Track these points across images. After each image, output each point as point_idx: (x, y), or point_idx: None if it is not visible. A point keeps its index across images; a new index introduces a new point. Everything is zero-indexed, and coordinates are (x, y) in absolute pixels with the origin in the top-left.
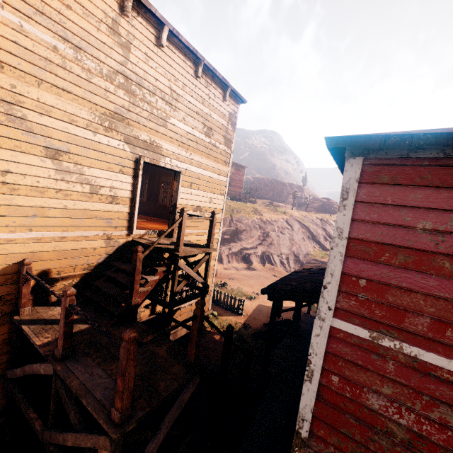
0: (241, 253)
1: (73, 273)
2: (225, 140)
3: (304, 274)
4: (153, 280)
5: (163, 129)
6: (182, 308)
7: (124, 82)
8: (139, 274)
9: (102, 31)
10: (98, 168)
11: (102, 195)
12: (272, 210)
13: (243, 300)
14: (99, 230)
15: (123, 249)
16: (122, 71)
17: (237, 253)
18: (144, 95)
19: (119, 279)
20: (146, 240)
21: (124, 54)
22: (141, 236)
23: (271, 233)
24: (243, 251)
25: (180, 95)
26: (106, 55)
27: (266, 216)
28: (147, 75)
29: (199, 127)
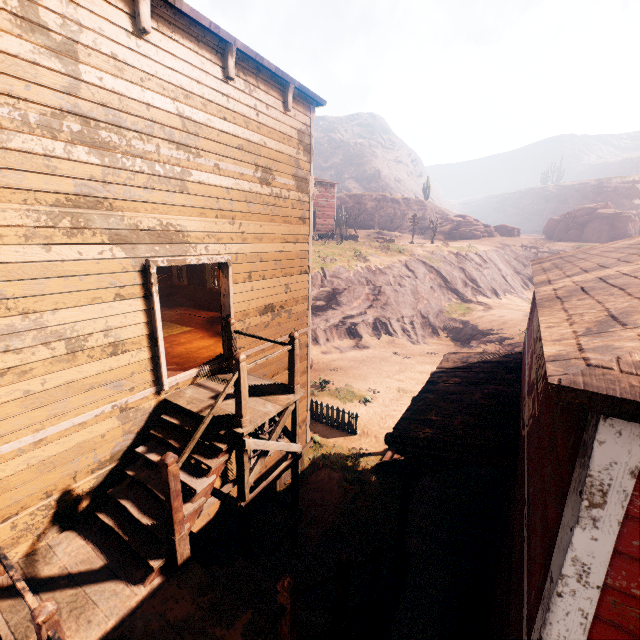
0: (343, 324)
1: (74, 485)
2: (297, 181)
3: (446, 389)
4: (207, 485)
5: (181, 196)
6: (267, 458)
7: (83, 128)
8: (178, 497)
9: (3, 29)
10: (72, 305)
11: (92, 347)
12: (382, 250)
13: (356, 414)
14: (103, 404)
15: (153, 416)
16: (70, 106)
17: (338, 324)
18: (129, 143)
19: (151, 488)
20: (188, 395)
21: (66, 70)
22: (179, 385)
23: (385, 288)
24: (347, 321)
25: (202, 124)
26: (27, 81)
27: (375, 262)
28: (127, 101)
29: (247, 172)
